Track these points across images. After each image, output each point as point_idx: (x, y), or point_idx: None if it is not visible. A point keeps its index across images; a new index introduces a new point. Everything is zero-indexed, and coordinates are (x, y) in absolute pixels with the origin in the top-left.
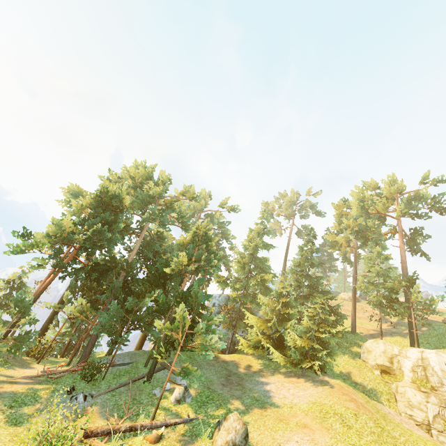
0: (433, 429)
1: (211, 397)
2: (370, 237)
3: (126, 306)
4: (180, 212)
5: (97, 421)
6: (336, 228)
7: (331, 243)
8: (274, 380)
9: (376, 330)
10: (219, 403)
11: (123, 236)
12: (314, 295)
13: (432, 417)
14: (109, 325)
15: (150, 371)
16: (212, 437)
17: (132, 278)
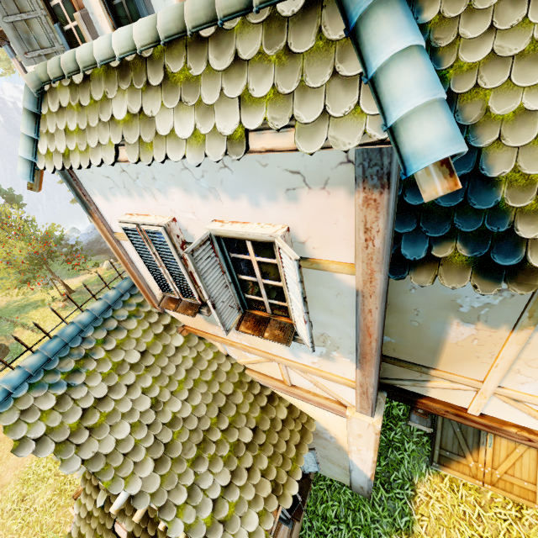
0: None
1: None
2: None
3: None
4: None
5: None
6: None
7: None
8: None
9: None
10: None
11: None
12: None
13: None
14: None
15: None
16: None
17: None
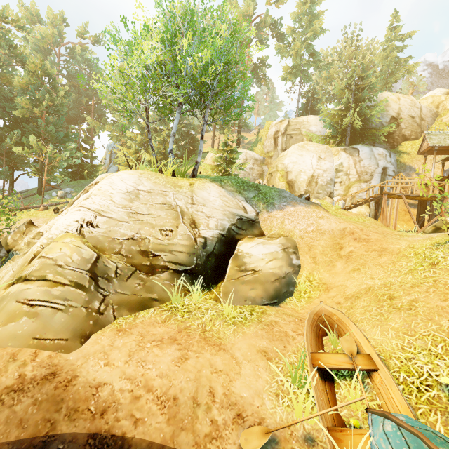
0: None
1: None
2: None
3: None
4: (12, 48)
5: None
6: None
7: None
8: None
9: None
10: None
11: None
12: None
13: None
14: None
15: (39, 189)
16: None
17: None
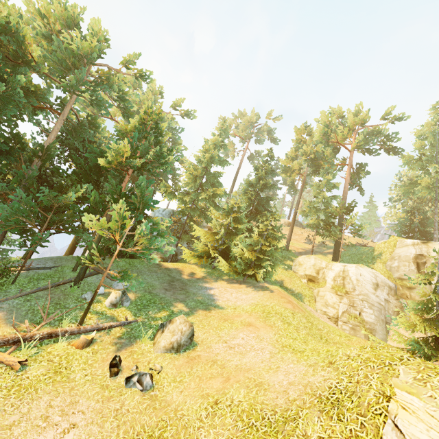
0: (339, 321)
1: (153, 301)
2: (322, 167)
3: (40, 198)
4: (122, 93)
5: (1, 328)
6: (291, 154)
7: (285, 168)
8: (218, 286)
9: (304, 249)
10: (161, 306)
11: (34, 111)
12: (263, 214)
13: (341, 313)
14: (14, 221)
15: (79, 276)
16: (153, 338)
17: (52, 171)
